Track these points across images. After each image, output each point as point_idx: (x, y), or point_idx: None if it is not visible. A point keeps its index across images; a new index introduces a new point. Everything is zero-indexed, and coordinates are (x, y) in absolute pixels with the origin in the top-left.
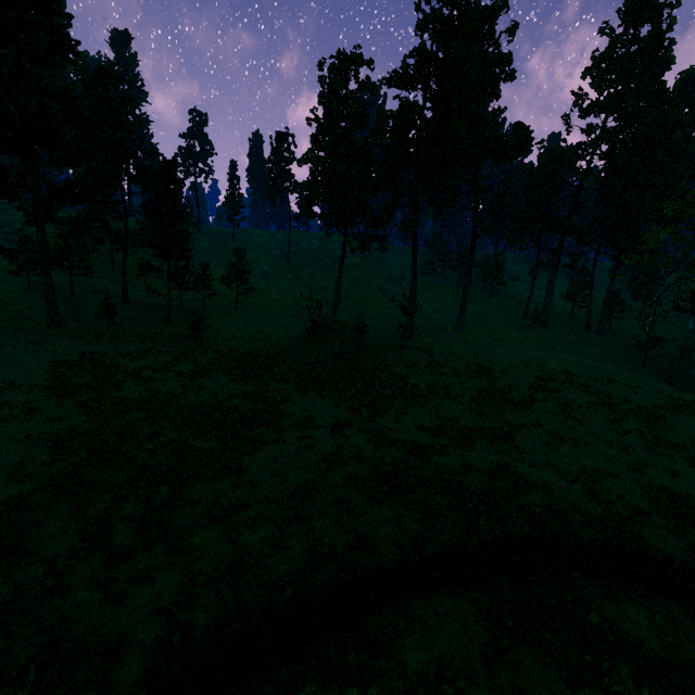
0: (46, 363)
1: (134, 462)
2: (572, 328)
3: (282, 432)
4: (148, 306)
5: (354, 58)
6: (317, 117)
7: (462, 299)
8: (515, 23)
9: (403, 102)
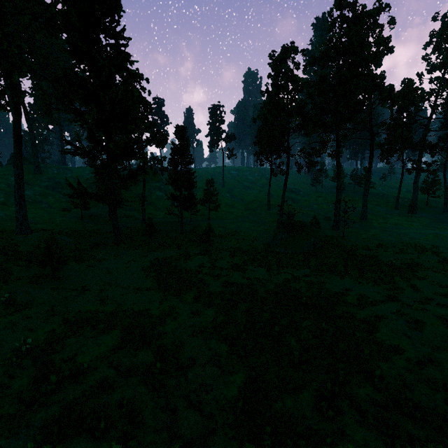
0: (138, 270)
1: (289, 345)
2: (433, 212)
3: (362, 309)
4: (159, 223)
5: (294, 49)
6: (267, 89)
7: (364, 199)
8: (391, 17)
9: (323, 74)
